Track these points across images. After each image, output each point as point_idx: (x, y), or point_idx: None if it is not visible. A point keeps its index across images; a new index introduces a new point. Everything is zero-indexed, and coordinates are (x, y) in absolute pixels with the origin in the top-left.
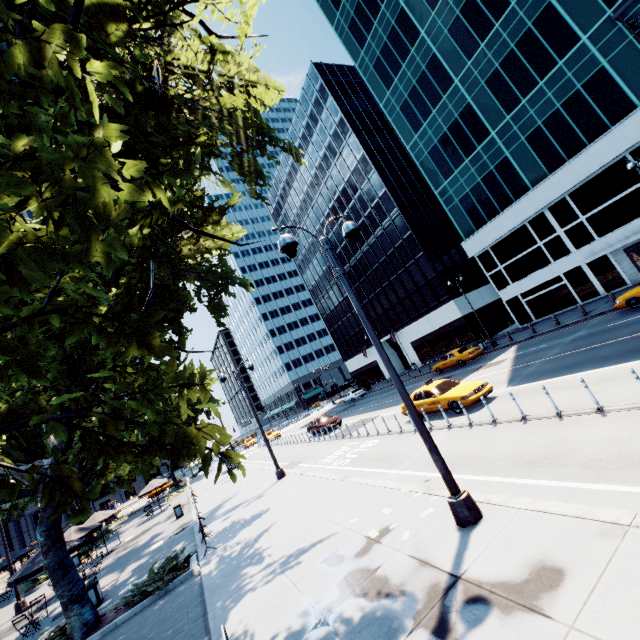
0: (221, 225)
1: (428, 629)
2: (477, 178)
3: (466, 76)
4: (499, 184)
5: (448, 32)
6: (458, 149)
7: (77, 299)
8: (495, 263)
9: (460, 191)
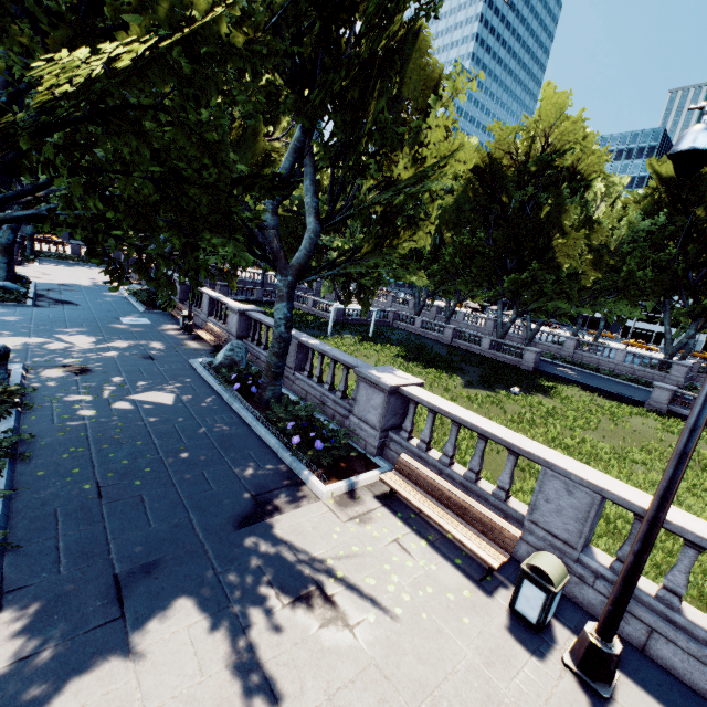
0: None
1: None
2: None
3: None
4: None
5: None
6: None
7: None
8: None
9: None
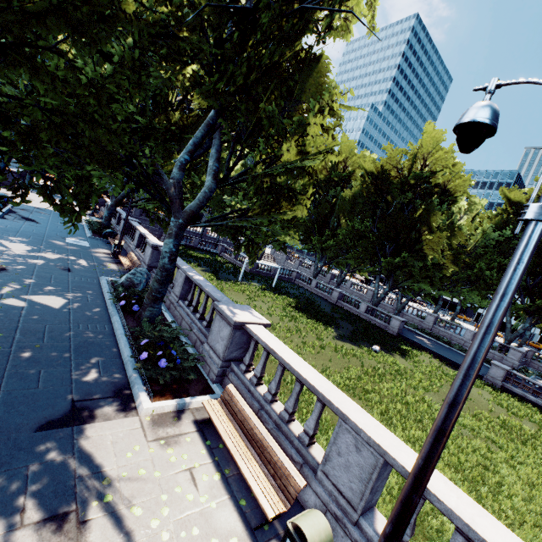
0: None
1: None
2: None
3: None
4: None
5: None
6: None
7: None
8: None
9: None
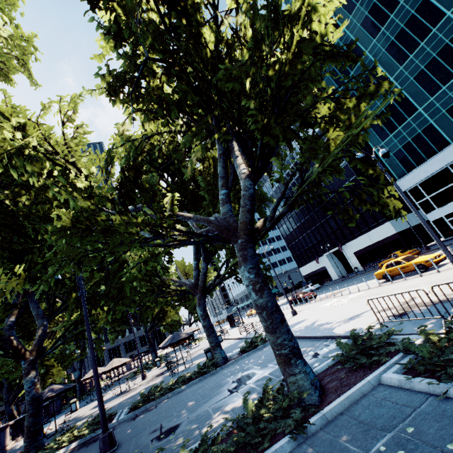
0: None
1: None
2: (408, 138)
3: (399, 75)
4: (425, 141)
5: (385, 50)
6: (392, 121)
7: None
8: (423, 195)
9: (394, 148)
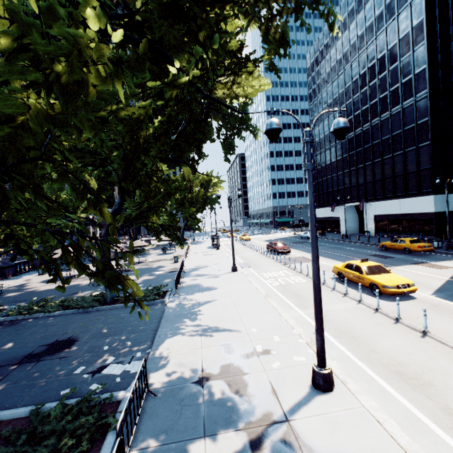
0: (254, 76)
1: (248, 437)
2: None
3: None
4: None
5: None
6: None
7: (133, 120)
8: None
9: None
